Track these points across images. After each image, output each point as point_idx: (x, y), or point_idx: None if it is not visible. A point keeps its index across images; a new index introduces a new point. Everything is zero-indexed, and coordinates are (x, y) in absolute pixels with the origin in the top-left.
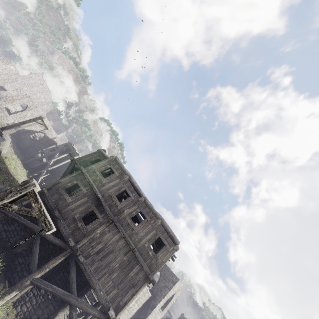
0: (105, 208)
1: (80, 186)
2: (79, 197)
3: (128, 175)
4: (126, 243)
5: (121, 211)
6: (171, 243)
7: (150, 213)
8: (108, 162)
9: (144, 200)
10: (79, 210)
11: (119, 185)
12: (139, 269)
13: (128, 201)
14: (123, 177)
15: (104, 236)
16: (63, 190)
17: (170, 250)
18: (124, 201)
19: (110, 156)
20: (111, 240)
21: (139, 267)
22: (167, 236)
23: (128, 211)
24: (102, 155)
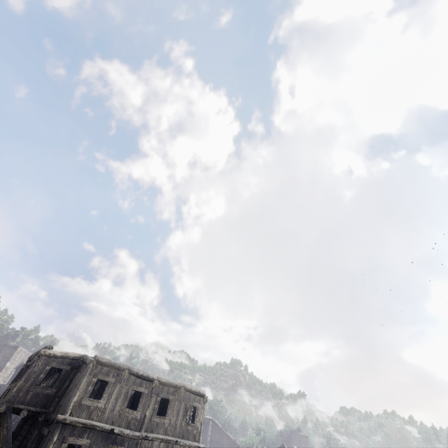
0: (126, 435)
1: (77, 443)
2: None
3: (126, 369)
4: (167, 444)
5: (142, 418)
6: (200, 399)
7: (171, 389)
8: (91, 374)
9: (158, 382)
10: None
11: (122, 391)
12: None
13: (143, 399)
14: (122, 376)
15: None
16: None
17: (202, 406)
18: (139, 404)
19: (88, 363)
20: None
21: None
22: (194, 396)
23: (149, 410)
24: (52, 359)
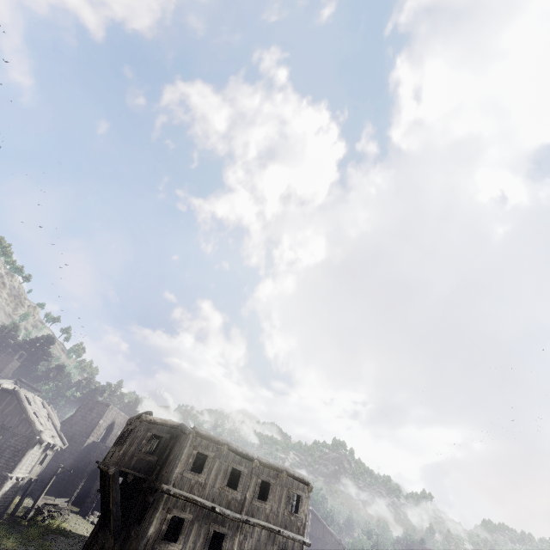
0: (226, 515)
1: (180, 516)
2: (186, 531)
3: (225, 444)
4: (268, 532)
5: (243, 499)
6: (304, 487)
7: (272, 472)
8: (191, 446)
9: (258, 462)
10: (199, 547)
11: (222, 467)
12: (292, 545)
13: (243, 478)
14: (221, 451)
15: (244, 547)
16: (161, 544)
17: (307, 496)
18: (239, 483)
19: (188, 434)
20: (253, 544)
21: (291, 543)
22: (297, 482)
23: (250, 492)
24: (152, 425)
